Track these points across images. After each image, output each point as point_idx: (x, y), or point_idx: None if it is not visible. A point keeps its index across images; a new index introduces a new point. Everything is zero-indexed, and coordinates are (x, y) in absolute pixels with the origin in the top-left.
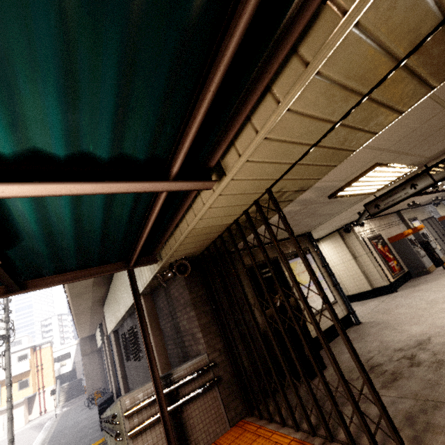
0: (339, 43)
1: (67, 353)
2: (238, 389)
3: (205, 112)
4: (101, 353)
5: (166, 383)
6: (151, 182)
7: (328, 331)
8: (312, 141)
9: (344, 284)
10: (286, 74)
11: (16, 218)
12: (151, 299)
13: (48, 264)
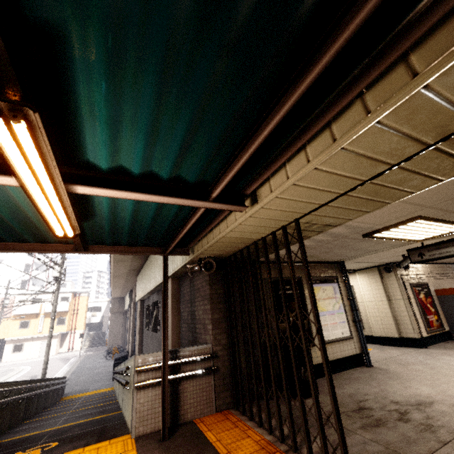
0: (362, 132)
1: (99, 307)
2: (231, 384)
3: (243, 163)
4: (126, 316)
5: (172, 357)
6: (194, 200)
7: (334, 363)
8: (341, 191)
9: (370, 323)
10: (319, 141)
11: (96, 203)
12: (178, 283)
13: (107, 237)
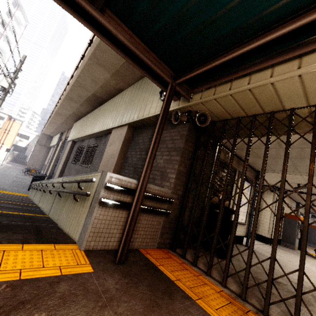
0: None
1: (28, 136)
2: (173, 229)
3: None
4: (49, 151)
5: None
6: None
7: None
8: None
9: None
10: None
11: None
12: (132, 133)
13: (145, 1)
